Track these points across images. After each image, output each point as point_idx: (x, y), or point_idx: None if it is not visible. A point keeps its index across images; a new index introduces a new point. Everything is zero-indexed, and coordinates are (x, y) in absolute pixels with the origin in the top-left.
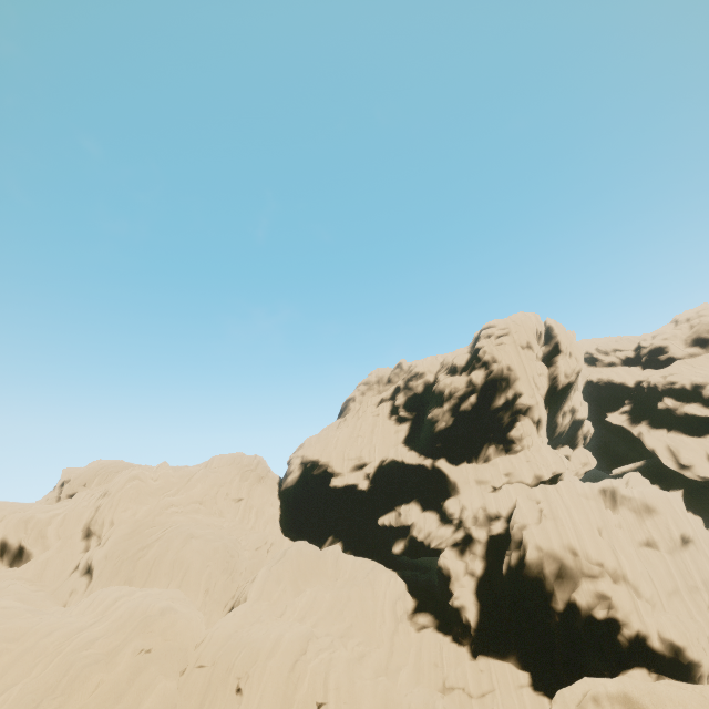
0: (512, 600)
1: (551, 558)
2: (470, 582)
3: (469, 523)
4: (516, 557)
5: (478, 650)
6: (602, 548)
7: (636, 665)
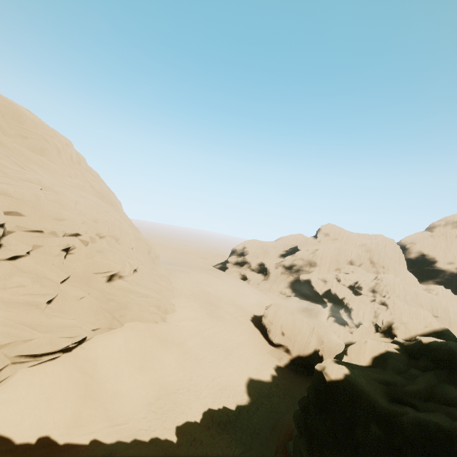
0: None
1: None
2: None
3: None
4: None
5: None
6: None
7: None
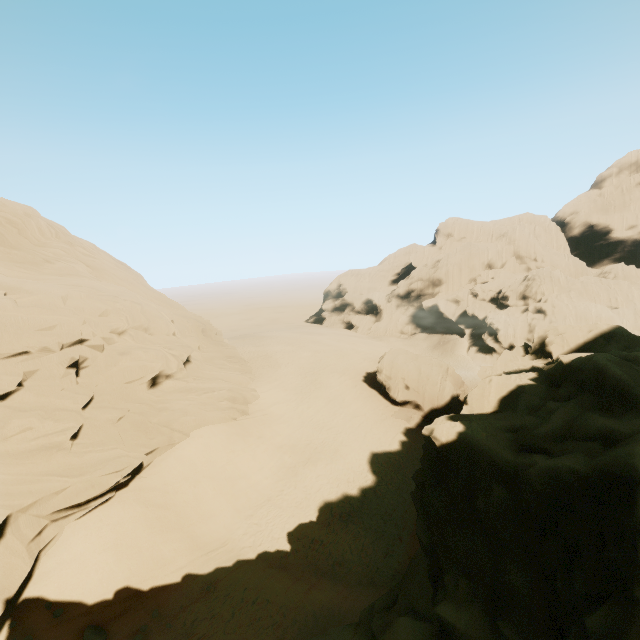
0: None
1: None
2: None
3: None
4: None
5: None
6: None
7: None
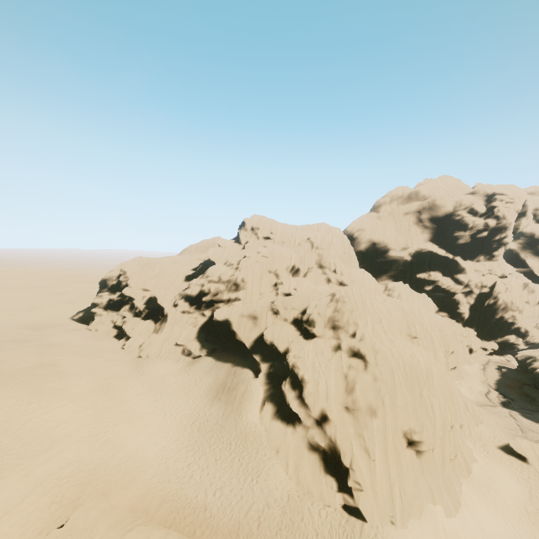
0: (481, 313)
1: (504, 304)
2: (468, 306)
3: (473, 286)
4: (493, 302)
5: (464, 325)
6: (520, 303)
7: (512, 334)
